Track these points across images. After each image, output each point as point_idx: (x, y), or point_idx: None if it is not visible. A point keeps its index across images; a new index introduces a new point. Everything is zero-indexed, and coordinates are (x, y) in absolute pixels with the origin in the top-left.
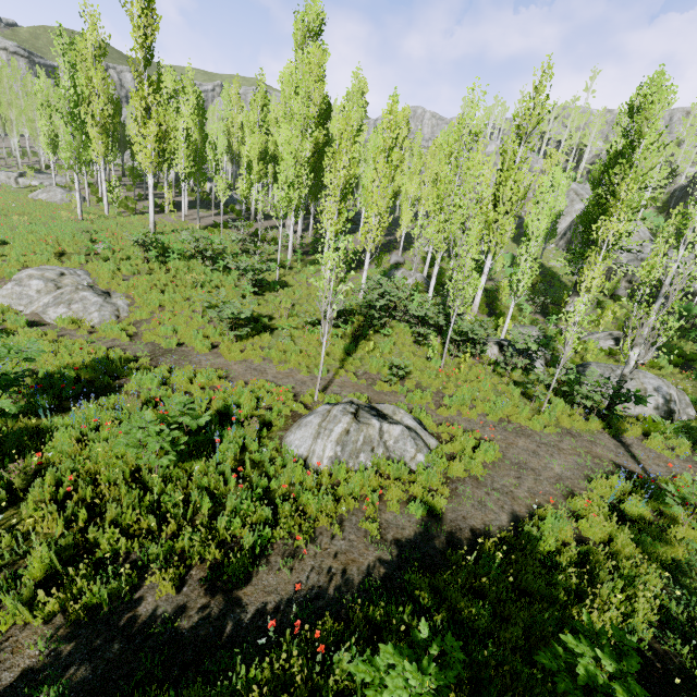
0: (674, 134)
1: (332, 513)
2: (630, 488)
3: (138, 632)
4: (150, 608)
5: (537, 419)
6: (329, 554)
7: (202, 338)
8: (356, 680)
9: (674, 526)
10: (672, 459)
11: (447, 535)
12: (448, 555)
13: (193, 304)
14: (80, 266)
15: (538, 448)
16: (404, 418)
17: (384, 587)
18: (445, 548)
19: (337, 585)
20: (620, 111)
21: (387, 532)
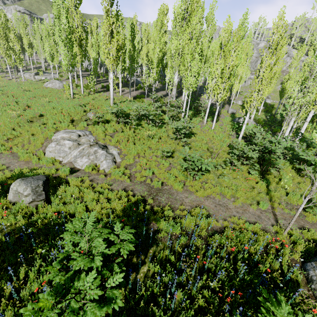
0: None
1: None
2: None
3: None
4: None
5: None
6: None
7: (174, 179)
8: None
9: None
10: None
11: None
12: None
13: (154, 151)
14: (84, 128)
15: None
16: None
17: None
18: None
19: None
20: None
21: None
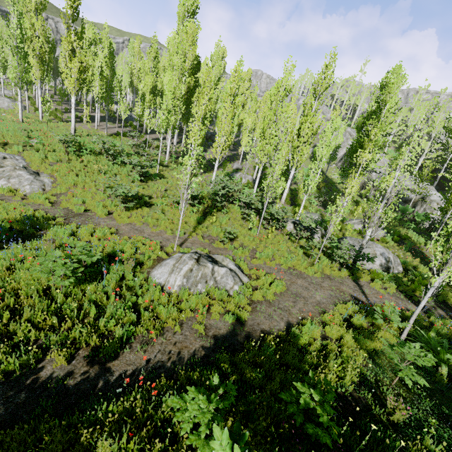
0: (409, 104)
1: (176, 319)
2: (357, 309)
3: (39, 387)
4: (49, 373)
5: (310, 268)
6: (171, 343)
7: (102, 207)
8: (175, 411)
9: (379, 331)
10: (385, 294)
11: (246, 333)
12: (244, 345)
13: (98, 185)
14: (18, 153)
15: (309, 285)
16: (229, 264)
17: (203, 362)
18: (244, 340)
19: (173, 360)
20: (375, 86)
21: (209, 331)
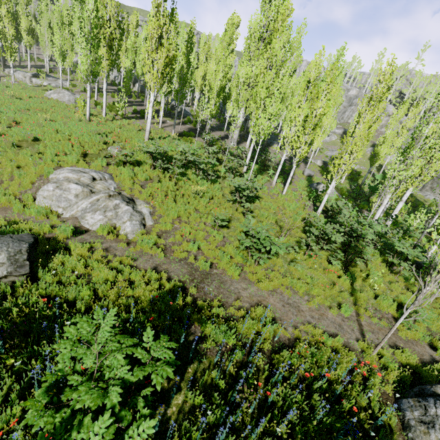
0: None
1: None
2: None
3: None
4: None
5: None
6: None
7: (228, 260)
8: None
9: None
10: None
11: None
12: None
13: (202, 216)
14: (102, 168)
15: None
16: None
17: None
18: None
19: None
20: None
21: None
